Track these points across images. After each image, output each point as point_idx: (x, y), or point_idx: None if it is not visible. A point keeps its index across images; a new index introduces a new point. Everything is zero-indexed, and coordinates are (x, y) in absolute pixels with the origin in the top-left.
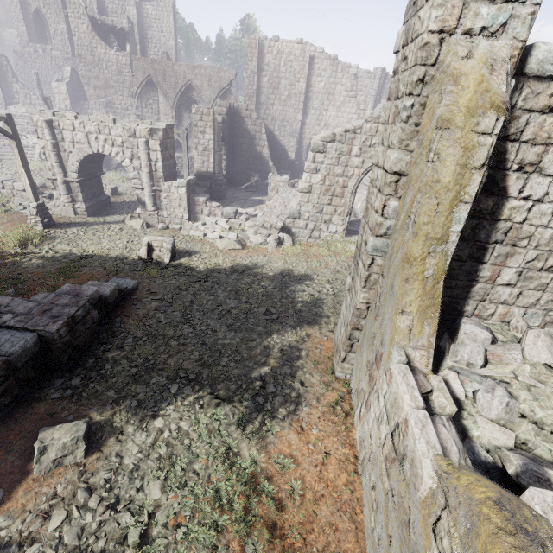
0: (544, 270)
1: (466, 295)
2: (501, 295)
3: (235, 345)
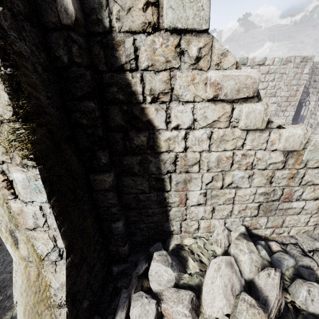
0: (225, 187)
1: (166, 218)
2: (198, 213)
3: (7, 279)
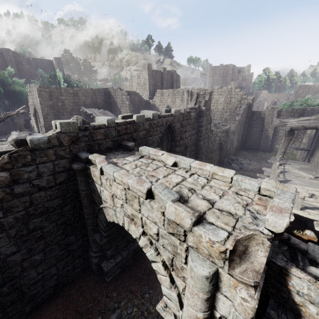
0: None
1: None
2: None
3: None
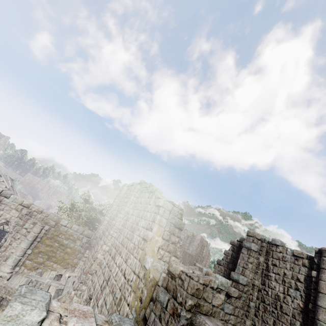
0: None
1: None
2: None
3: None
